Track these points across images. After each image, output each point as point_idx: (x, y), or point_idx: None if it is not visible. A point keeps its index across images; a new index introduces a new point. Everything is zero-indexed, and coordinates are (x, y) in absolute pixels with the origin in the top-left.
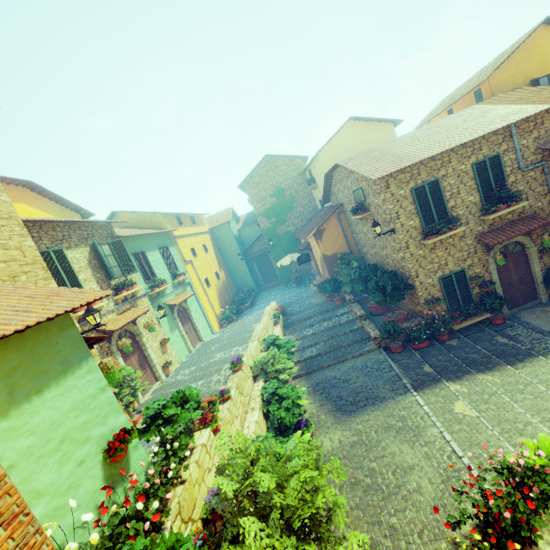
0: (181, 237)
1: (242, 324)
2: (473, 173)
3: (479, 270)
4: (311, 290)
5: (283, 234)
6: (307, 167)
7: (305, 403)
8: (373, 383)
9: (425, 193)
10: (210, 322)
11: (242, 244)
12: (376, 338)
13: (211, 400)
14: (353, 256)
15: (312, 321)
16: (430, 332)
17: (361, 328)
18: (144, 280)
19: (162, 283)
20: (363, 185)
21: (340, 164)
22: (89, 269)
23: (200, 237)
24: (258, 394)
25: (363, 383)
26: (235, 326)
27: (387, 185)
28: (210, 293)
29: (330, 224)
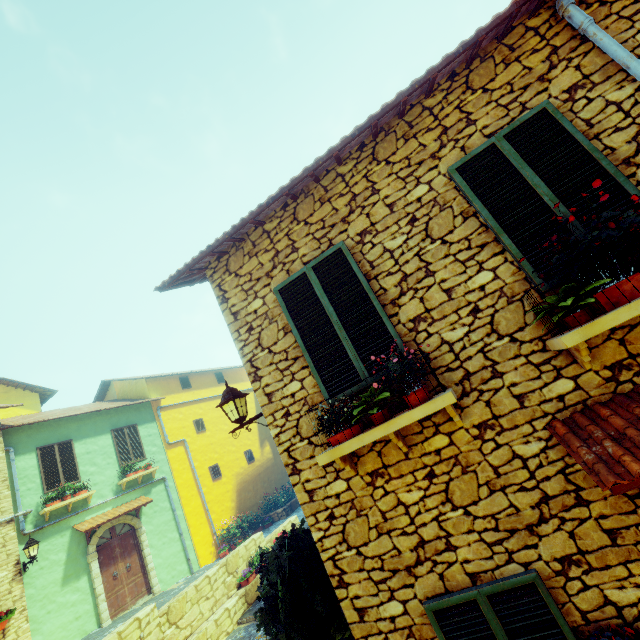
0: (179, 406)
1: None
2: (464, 195)
3: (635, 591)
4: None
5: None
6: None
7: None
8: None
9: (315, 295)
10: (195, 548)
11: None
12: None
13: None
14: None
15: None
16: None
17: None
18: (44, 489)
19: (77, 490)
20: None
21: None
22: None
23: None
24: None
25: None
26: None
27: (221, 293)
28: (218, 490)
29: None
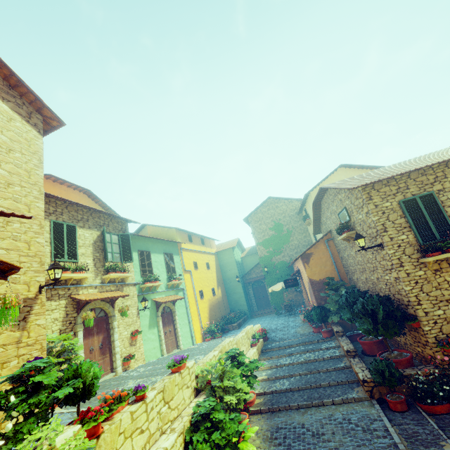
0: (188, 251)
1: (222, 340)
2: None
3: None
4: (299, 319)
5: (278, 263)
6: (302, 205)
7: (249, 449)
8: (355, 449)
9: (418, 207)
10: (194, 332)
11: (243, 270)
12: (366, 381)
13: (121, 395)
14: (342, 282)
15: (292, 350)
16: (449, 388)
17: (348, 368)
18: (141, 274)
19: (156, 280)
20: (346, 204)
21: (323, 186)
22: (92, 247)
23: (206, 256)
24: (190, 411)
25: (340, 445)
26: (215, 341)
27: (369, 196)
28: (202, 305)
29: (318, 249)
